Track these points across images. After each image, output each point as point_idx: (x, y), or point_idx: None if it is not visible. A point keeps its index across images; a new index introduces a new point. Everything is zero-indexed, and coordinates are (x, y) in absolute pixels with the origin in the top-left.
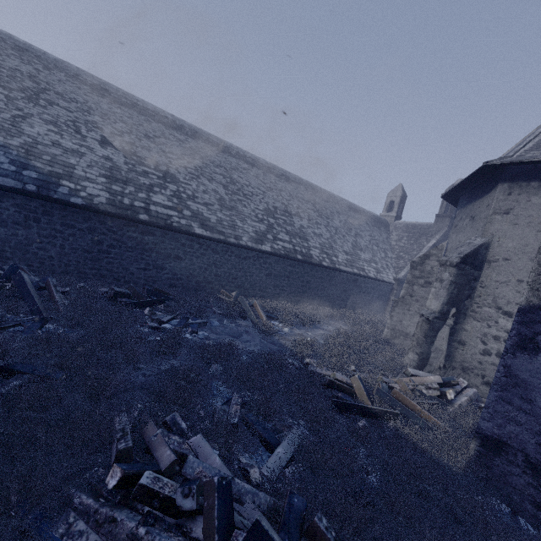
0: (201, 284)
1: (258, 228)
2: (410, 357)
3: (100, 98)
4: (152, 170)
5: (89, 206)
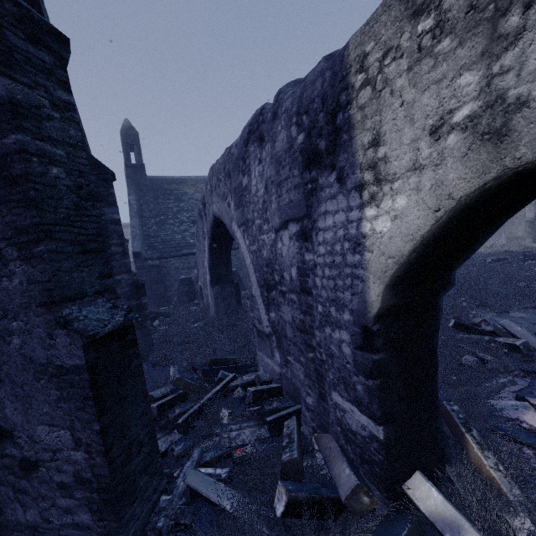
0: None
1: None
2: (527, 241)
3: None
4: None
5: None
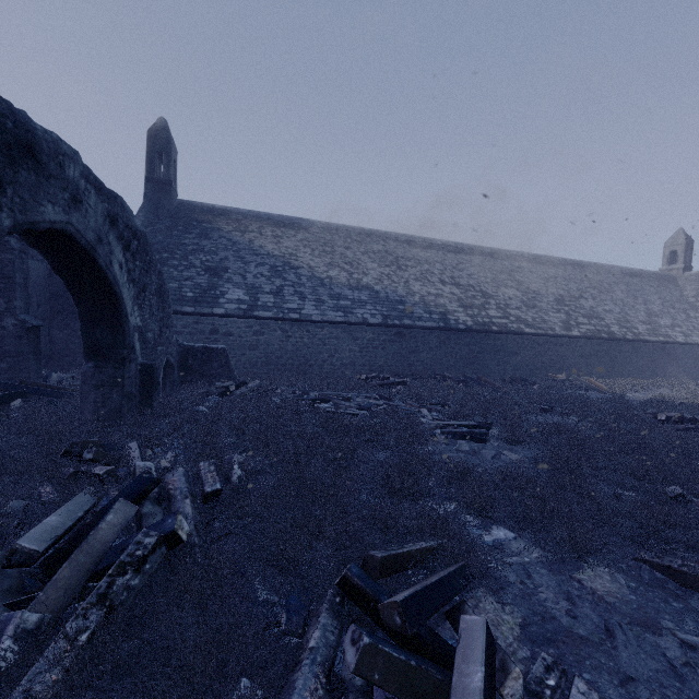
0: (532, 371)
1: (560, 318)
2: None
3: (415, 249)
4: (474, 293)
5: (468, 329)
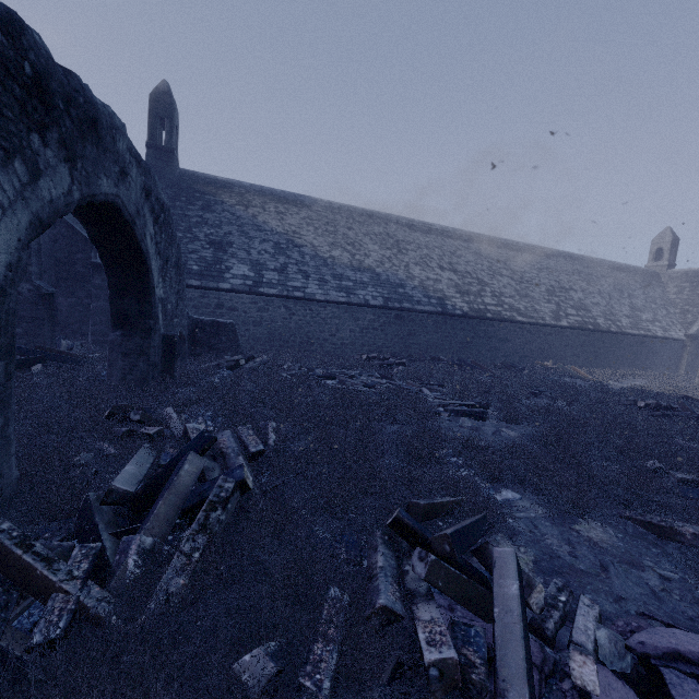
0: (521, 358)
1: (550, 308)
2: None
3: (415, 234)
4: (471, 279)
5: (464, 314)
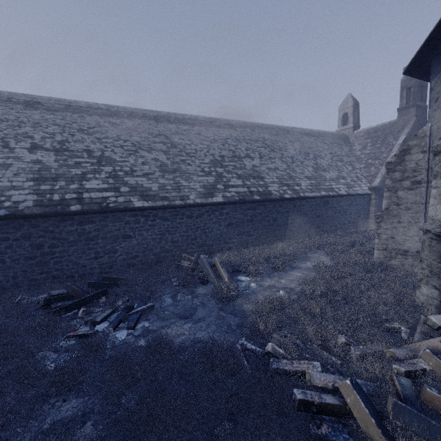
0: (160, 255)
1: (205, 182)
2: (424, 292)
3: (32, 111)
4: (85, 159)
5: (13, 214)
